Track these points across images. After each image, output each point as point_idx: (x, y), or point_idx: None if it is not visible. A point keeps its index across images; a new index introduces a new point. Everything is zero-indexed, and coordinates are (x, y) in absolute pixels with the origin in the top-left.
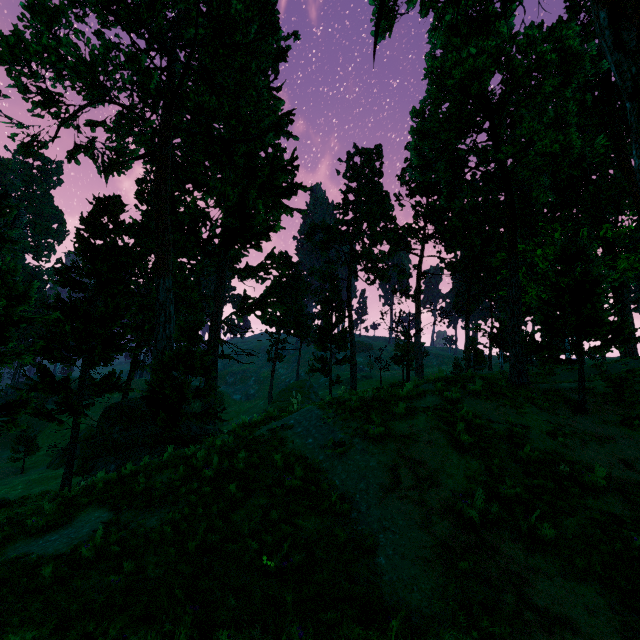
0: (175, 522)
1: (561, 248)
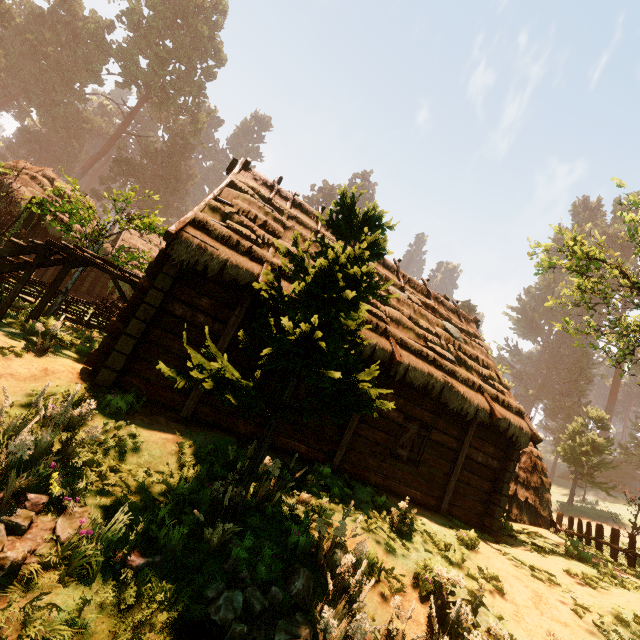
0: None
1: None
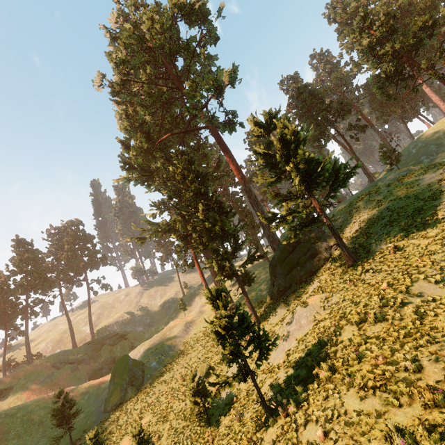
0: (440, 164)
1: (381, 145)
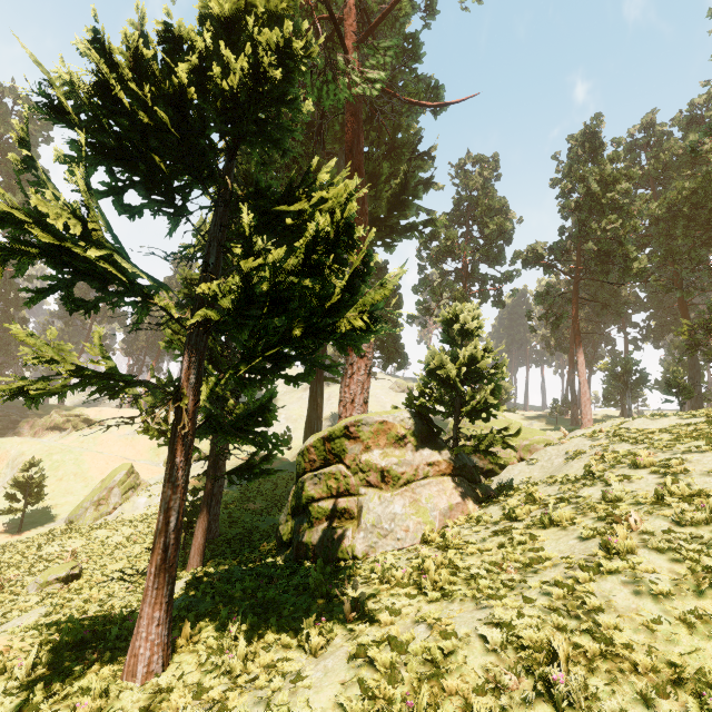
0: None
1: None
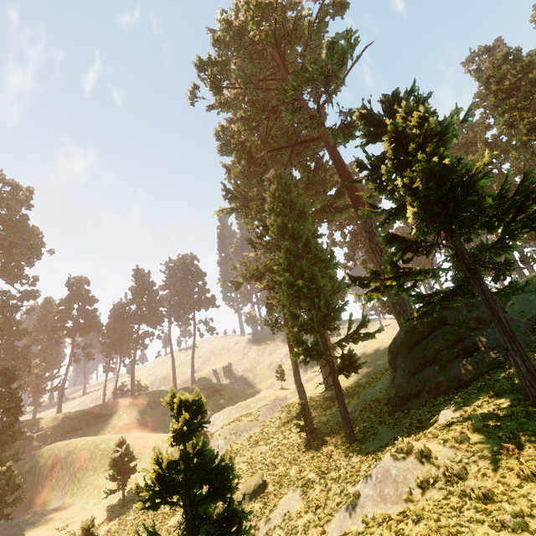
0: None
1: None
